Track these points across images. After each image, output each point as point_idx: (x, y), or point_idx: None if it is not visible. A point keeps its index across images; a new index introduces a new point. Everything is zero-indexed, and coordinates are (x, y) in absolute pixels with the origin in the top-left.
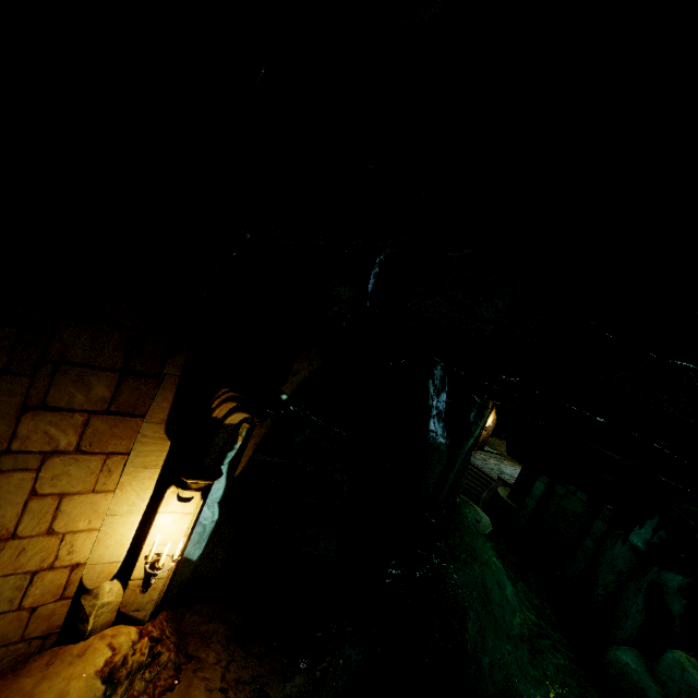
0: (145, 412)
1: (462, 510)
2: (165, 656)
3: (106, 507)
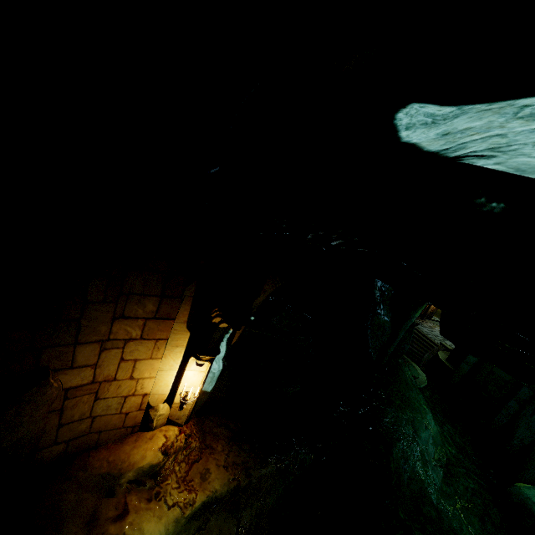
0: (175, 317)
1: (402, 369)
2: (193, 444)
3: (158, 366)
